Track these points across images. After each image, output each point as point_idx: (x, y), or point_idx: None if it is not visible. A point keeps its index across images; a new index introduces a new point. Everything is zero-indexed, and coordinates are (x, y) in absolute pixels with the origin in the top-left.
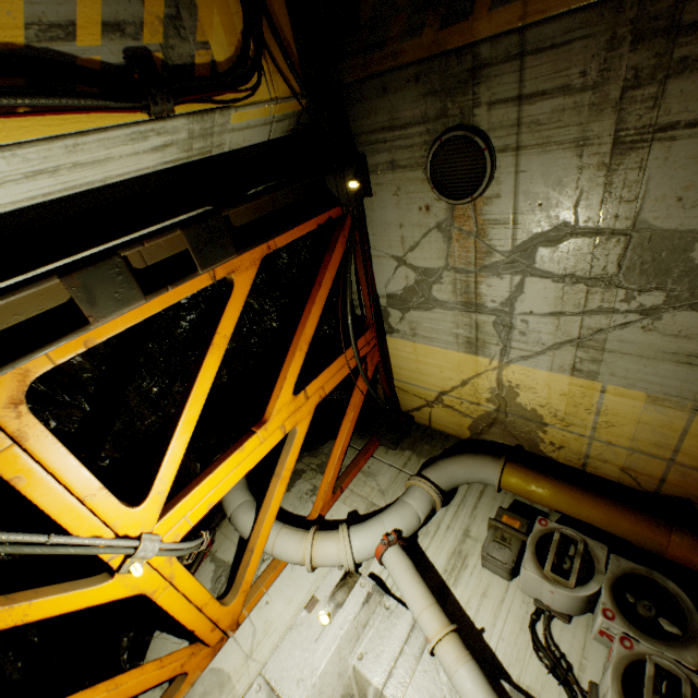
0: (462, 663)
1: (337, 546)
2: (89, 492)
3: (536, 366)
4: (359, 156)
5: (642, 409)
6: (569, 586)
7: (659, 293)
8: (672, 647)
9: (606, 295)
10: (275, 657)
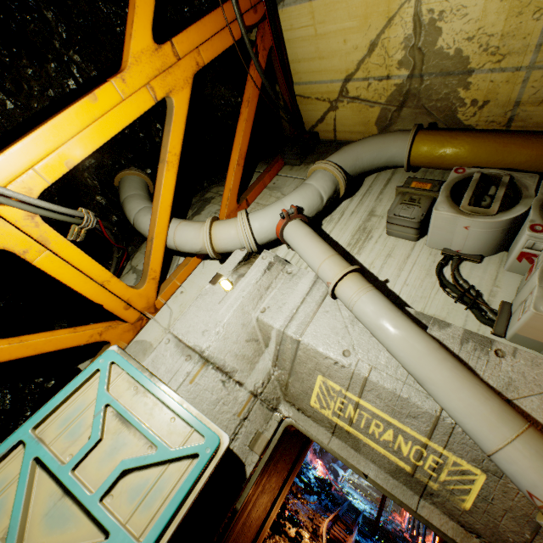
0: (365, 292)
1: (236, 228)
2: None
3: None
4: None
5: None
6: (490, 213)
7: None
8: None
9: None
10: (182, 319)
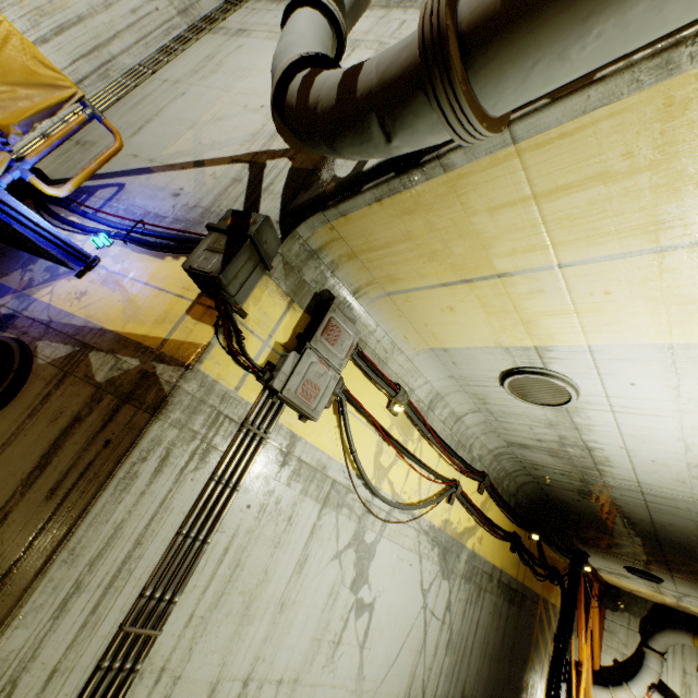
0: None
1: (627, 696)
2: None
3: None
4: (582, 552)
5: None
6: None
7: None
8: None
9: None
10: None
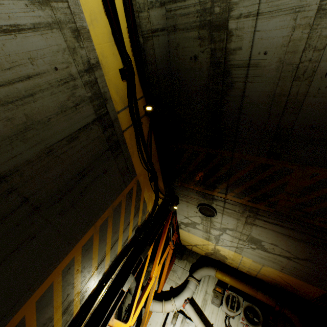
0: None
1: (171, 306)
2: (121, 326)
3: (225, 248)
4: (176, 196)
5: (251, 262)
6: (234, 312)
7: (255, 246)
8: (256, 326)
9: (243, 242)
10: None
